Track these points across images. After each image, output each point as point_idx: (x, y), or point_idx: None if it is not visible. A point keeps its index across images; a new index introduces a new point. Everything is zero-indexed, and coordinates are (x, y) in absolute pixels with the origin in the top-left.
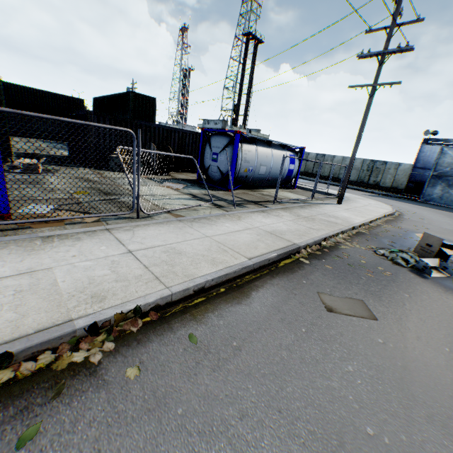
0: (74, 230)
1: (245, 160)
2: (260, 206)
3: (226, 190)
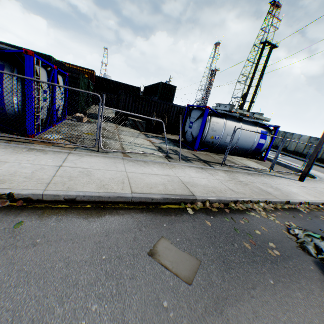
0: (52, 149)
1: (212, 129)
2: (205, 164)
3: (192, 149)
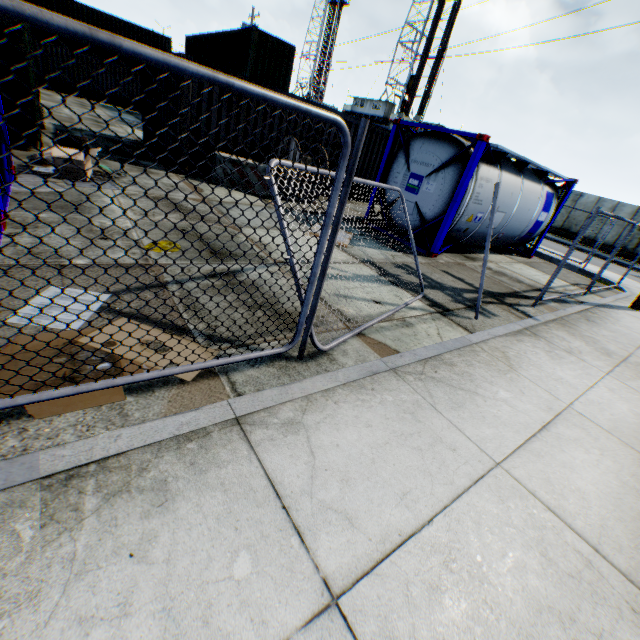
0: (148, 428)
1: (476, 198)
2: (513, 311)
3: (425, 252)
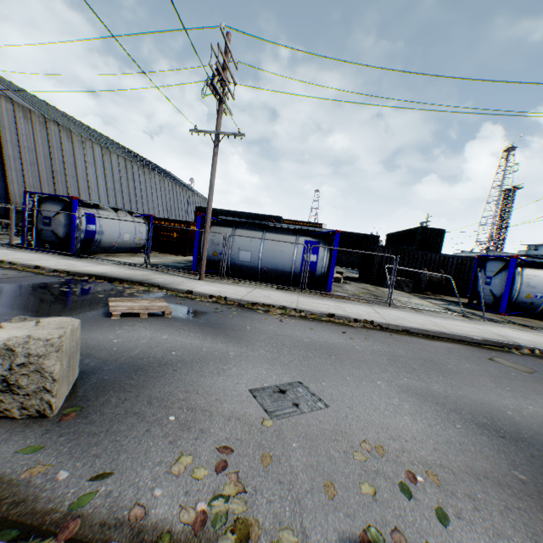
0: (354, 302)
1: (526, 285)
2: (524, 327)
3: (496, 313)
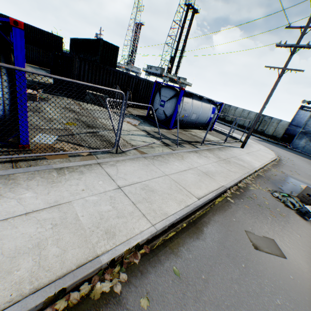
0: (76, 163)
1: (184, 109)
2: (193, 146)
3: (167, 128)
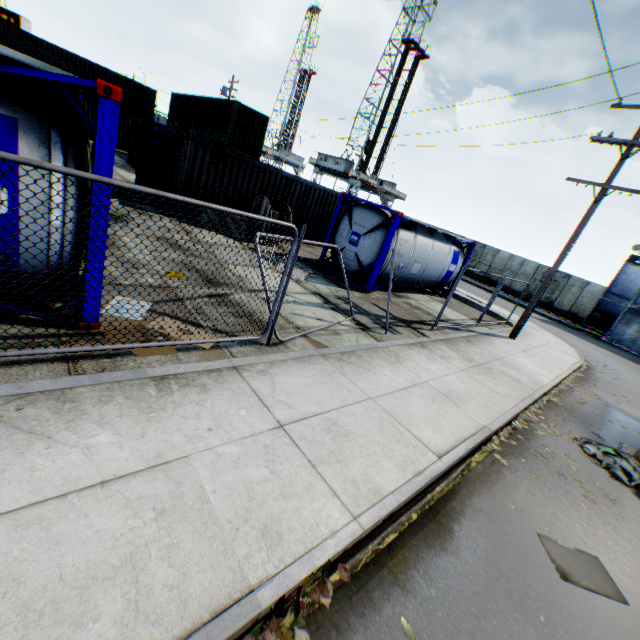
0: (192, 365)
1: (397, 253)
2: (415, 332)
3: (362, 289)
